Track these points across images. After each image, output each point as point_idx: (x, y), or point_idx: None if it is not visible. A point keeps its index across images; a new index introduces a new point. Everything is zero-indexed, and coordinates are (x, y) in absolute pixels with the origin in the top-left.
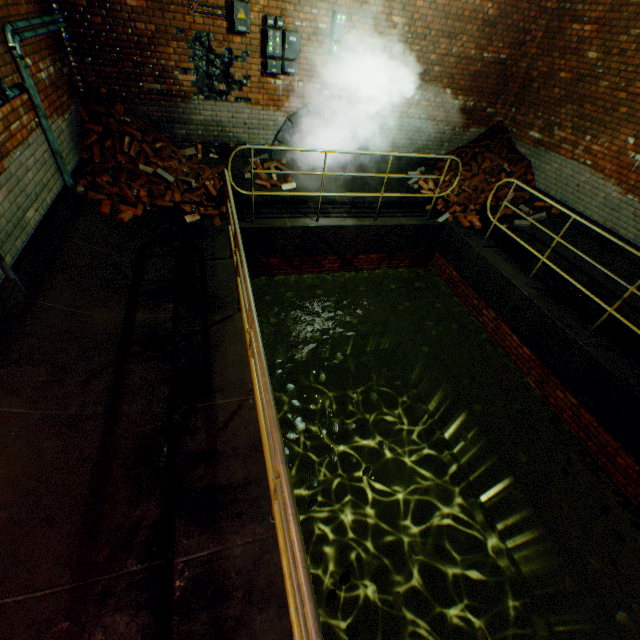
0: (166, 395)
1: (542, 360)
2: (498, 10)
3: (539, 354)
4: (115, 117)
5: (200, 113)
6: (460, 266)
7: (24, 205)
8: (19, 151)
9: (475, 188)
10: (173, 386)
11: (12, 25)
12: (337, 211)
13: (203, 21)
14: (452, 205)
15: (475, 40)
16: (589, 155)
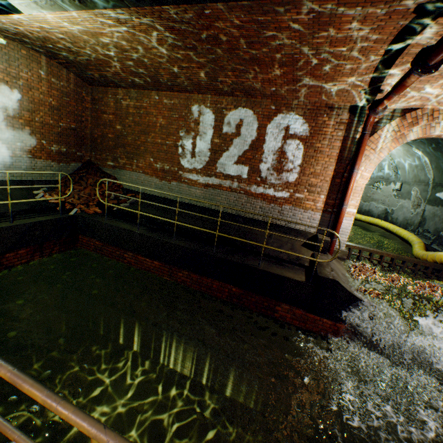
0: None
1: (165, 262)
2: (59, 103)
3: (162, 260)
4: None
5: None
6: (99, 236)
7: None
8: None
9: (90, 194)
10: None
11: None
12: None
13: None
14: (78, 205)
15: (50, 115)
16: (140, 168)
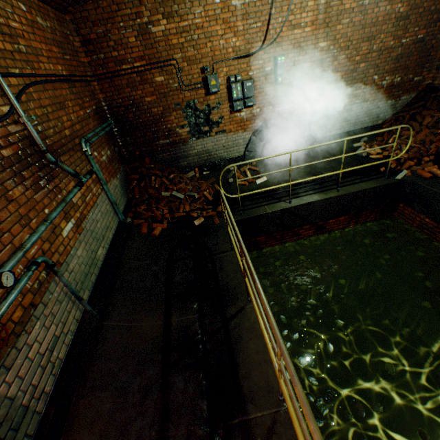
0: (205, 412)
1: None
2: (408, 6)
3: None
4: (145, 166)
5: (194, 148)
6: (433, 214)
7: (95, 247)
8: (91, 212)
9: (422, 142)
10: (209, 398)
11: (85, 138)
12: (303, 190)
13: (189, 94)
14: (404, 161)
15: (391, 34)
16: None
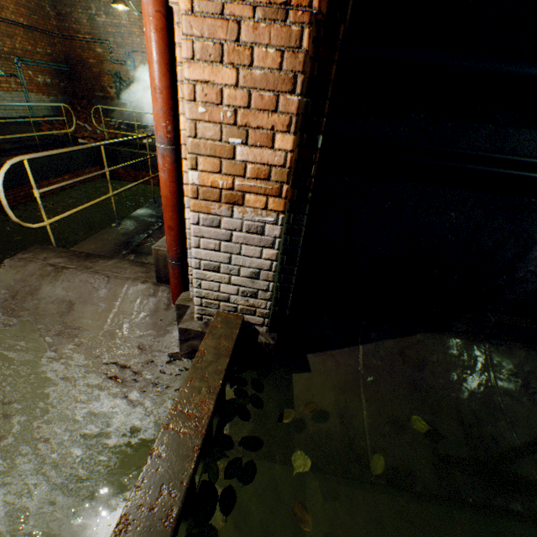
0: None
1: None
2: None
3: None
4: (81, 105)
5: (119, 107)
6: None
7: None
8: (3, 93)
9: None
10: None
11: (20, 58)
12: None
13: (118, 67)
14: None
15: None
16: None
